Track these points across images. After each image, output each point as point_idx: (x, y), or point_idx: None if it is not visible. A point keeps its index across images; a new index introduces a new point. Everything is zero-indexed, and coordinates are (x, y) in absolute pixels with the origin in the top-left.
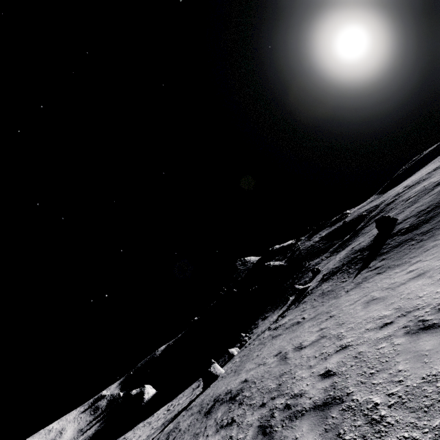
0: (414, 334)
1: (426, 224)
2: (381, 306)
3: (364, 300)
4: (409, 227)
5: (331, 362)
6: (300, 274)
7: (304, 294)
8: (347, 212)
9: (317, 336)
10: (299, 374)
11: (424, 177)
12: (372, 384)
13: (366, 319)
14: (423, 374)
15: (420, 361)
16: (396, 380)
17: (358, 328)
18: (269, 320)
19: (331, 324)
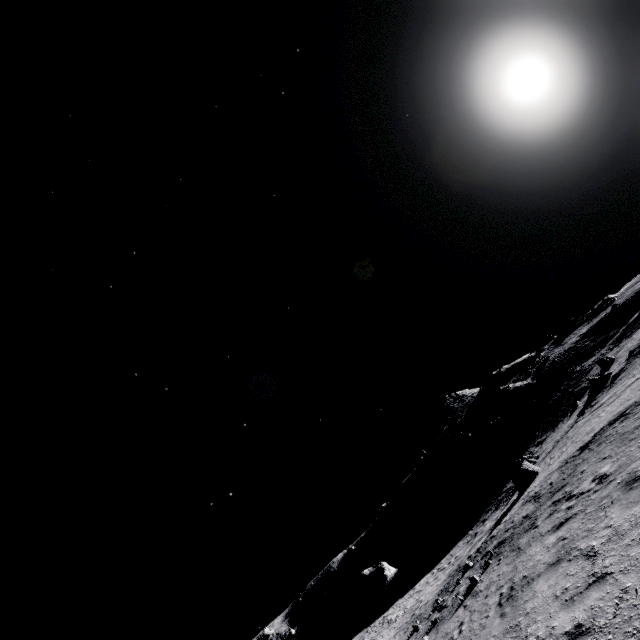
0: None
1: None
2: None
3: None
4: None
5: None
6: (573, 381)
7: (614, 375)
8: (610, 297)
9: None
10: None
11: None
12: None
13: None
14: None
15: None
16: None
17: None
18: (557, 433)
19: None
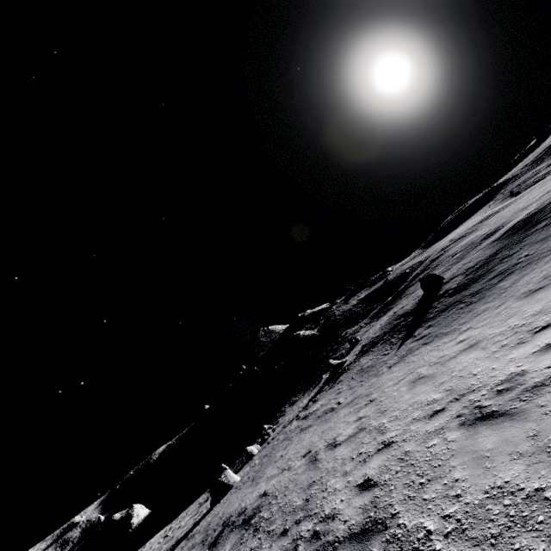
0: (470, 426)
1: (475, 284)
2: (430, 387)
3: (409, 378)
4: (457, 288)
5: (372, 467)
6: (336, 346)
7: (340, 371)
8: (389, 270)
9: (355, 428)
10: (332, 484)
11: (470, 229)
12: (423, 501)
13: (413, 404)
14: (485, 485)
15: (480, 465)
16: (452, 494)
17: (404, 418)
18: (298, 406)
19: (372, 411)
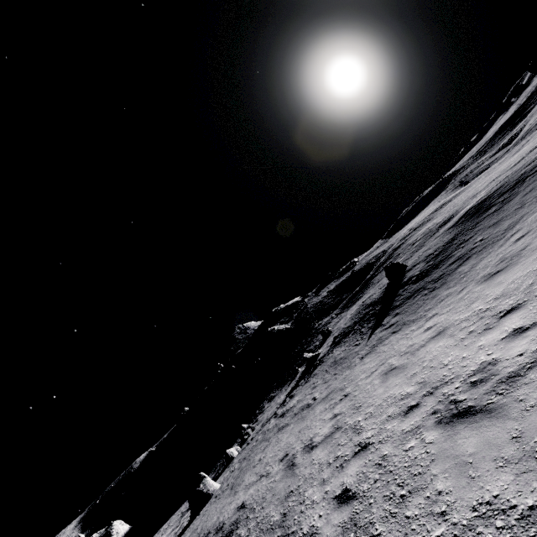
0: (448, 425)
1: (436, 270)
2: (403, 380)
3: (381, 370)
4: (419, 274)
5: (349, 474)
6: (310, 338)
7: (315, 364)
8: (355, 260)
9: (331, 427)
10: (309, 495)
11: (427, 218)
12: (406, 519)
13: (387, 399)
14: (472, 500)
15: (464, 474)
16: (437, 511)
17: (378, 415)
18: (276, 402)
19: (346, 407)
